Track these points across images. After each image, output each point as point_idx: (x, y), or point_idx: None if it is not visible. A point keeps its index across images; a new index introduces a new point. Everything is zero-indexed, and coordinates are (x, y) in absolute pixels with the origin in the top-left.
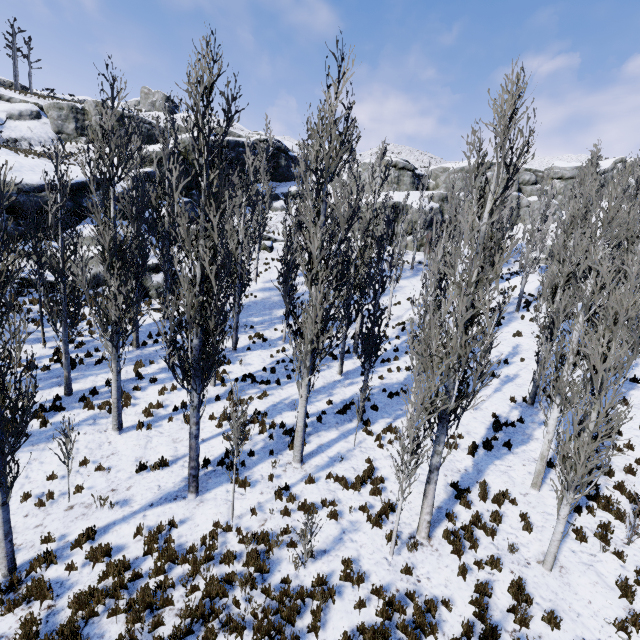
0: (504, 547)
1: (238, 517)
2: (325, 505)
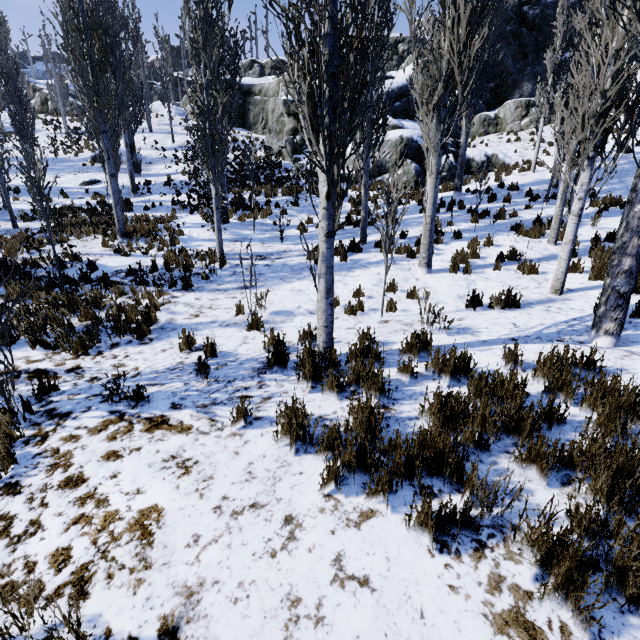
0: None
1: None
2: None
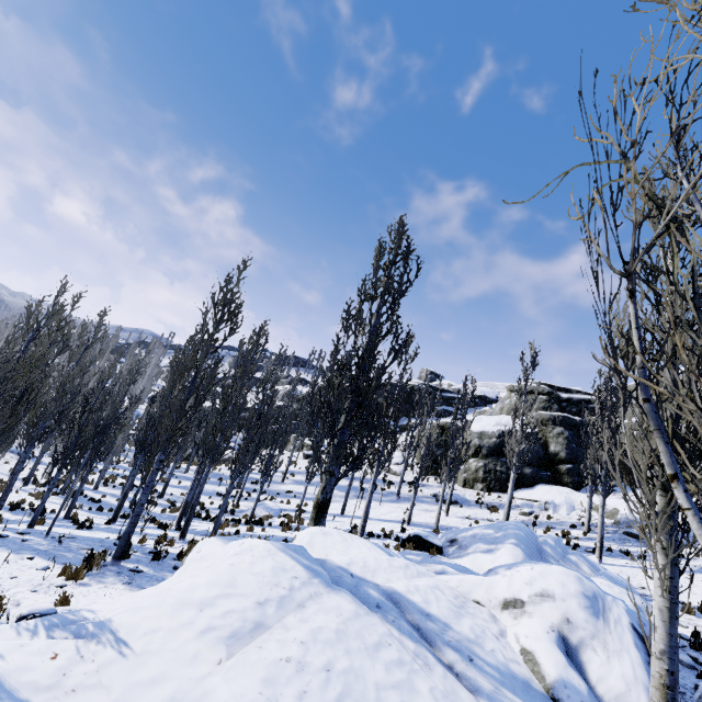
0: None
1: None
2: None
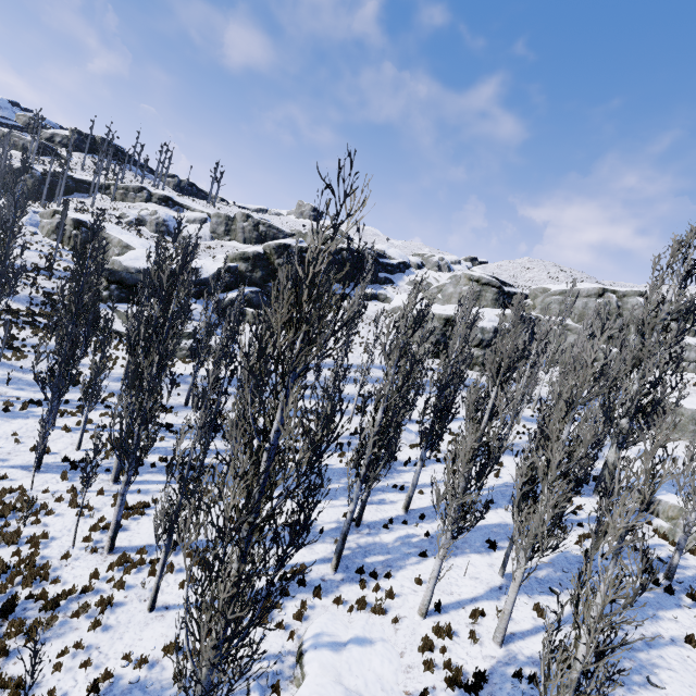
0: (148, 585)
1: (37, 490)
2: (87, 507)
